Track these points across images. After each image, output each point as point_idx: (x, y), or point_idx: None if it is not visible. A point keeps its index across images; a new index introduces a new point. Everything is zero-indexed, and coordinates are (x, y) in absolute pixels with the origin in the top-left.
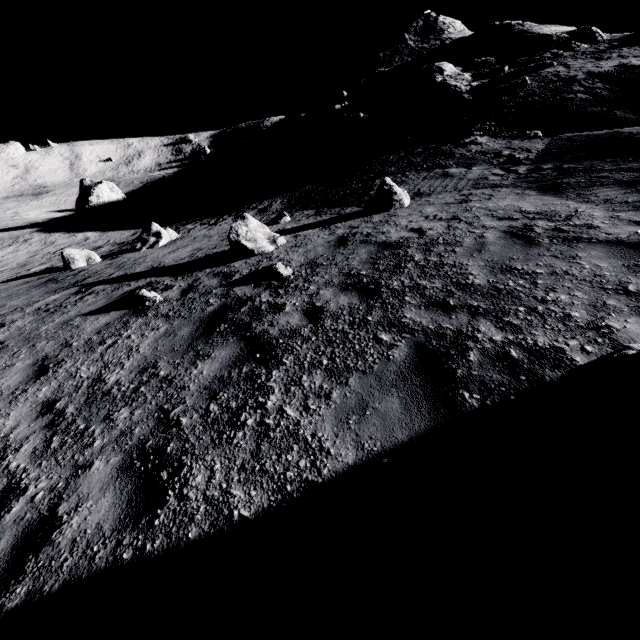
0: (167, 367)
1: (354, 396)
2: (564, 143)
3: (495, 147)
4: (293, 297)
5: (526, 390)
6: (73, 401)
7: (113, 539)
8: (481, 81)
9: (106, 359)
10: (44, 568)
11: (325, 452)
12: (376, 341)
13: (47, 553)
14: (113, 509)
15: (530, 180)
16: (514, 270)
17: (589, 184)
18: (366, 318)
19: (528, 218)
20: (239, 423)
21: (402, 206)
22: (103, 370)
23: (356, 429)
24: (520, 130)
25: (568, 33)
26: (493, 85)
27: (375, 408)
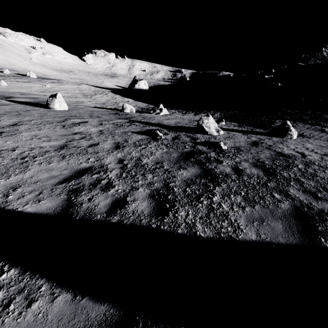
0: (167, 166)
1: (257, 214)
2: None
3: None
4: (227, 160)
5: None
6: (130, 163)
7: (148, 218)
8: None
9: (142, 152)
10: (123, 215)
11: (240, 229)
12: (271, 195)
13: (124, 211)
14: (147, 208)
15: None
16: None
17: None
18: (266, 183)
19: None
20: (200, 200)
21: (291, 138)
22: (141, 156)
23: (257, 227)
24: None
25: None
26: None
27: (268, 223)
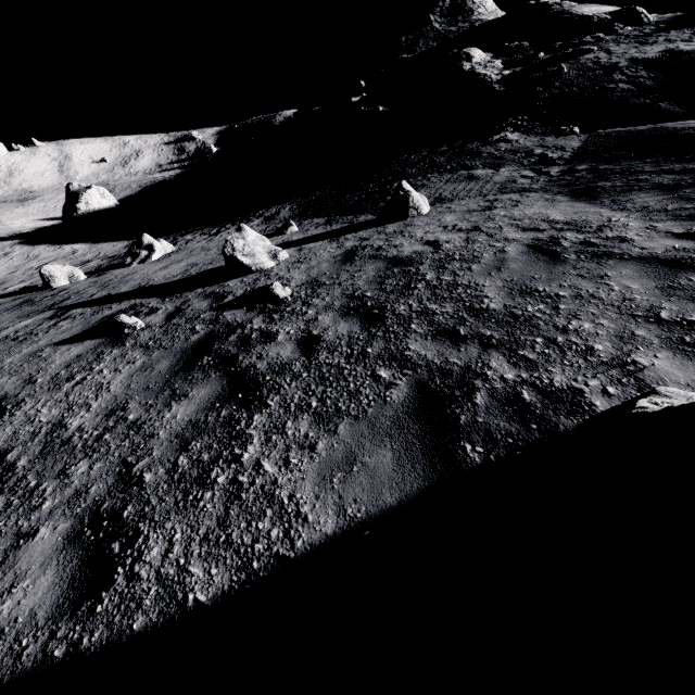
0: (138, 409)
1: (342, 447)
2: (602, 140)
3: (526, 145)
4: (288, 323)
5: (536, 442)
6: (27, 452)
7: (46, 630)
8: (513, 69)
9: (71, 399)
10: None
11: (302, 519)
12: (374, 379)
13: None
14: (52, 591)
15: (562, 183)
16: (535, 292)
17: (626, 188)
18: (365, 350)
19: (556, 229)
20: (209, 481)
21: (420, 214)
22: (66, 413)
23: (340, 489)
24: (555, 125)
25: (610, 14)
26: (527, 74)
27: (364, 463)
